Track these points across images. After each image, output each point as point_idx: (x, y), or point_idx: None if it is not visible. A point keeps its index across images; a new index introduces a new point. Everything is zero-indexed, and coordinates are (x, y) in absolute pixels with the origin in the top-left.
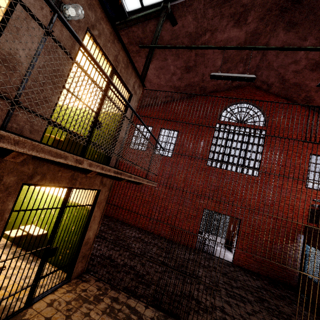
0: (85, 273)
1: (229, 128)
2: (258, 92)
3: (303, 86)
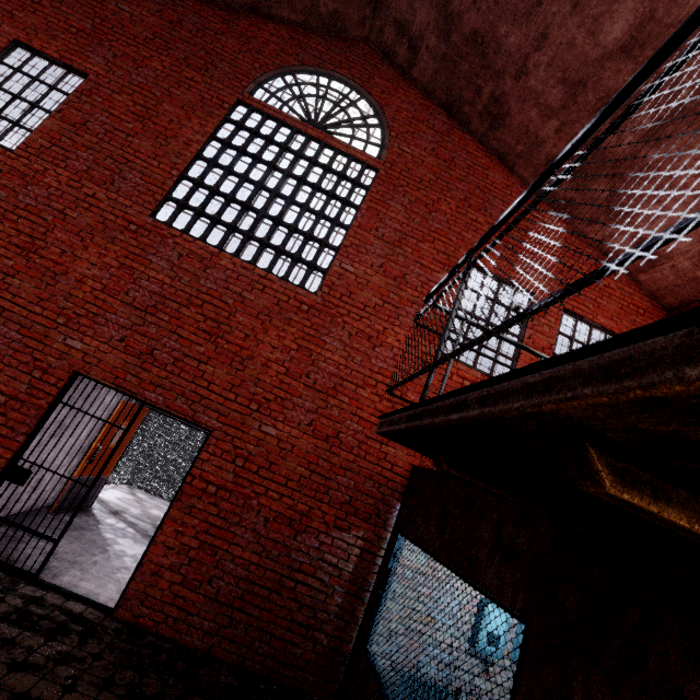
0: None
1: (274, 129)
2: (386, 69)
3: (492, 51)
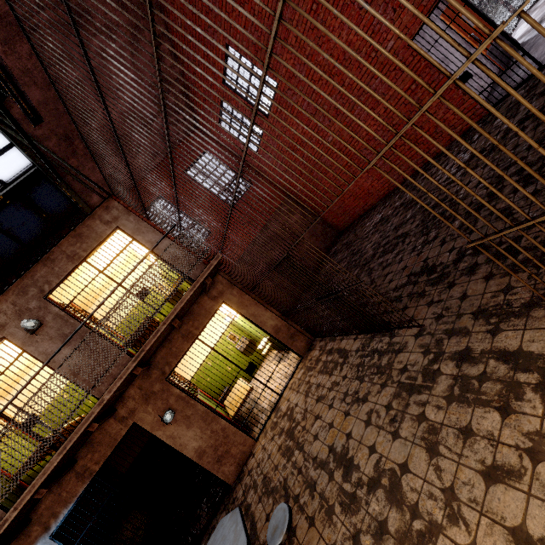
0: (314, 340)
1: None
2: None
3: None
